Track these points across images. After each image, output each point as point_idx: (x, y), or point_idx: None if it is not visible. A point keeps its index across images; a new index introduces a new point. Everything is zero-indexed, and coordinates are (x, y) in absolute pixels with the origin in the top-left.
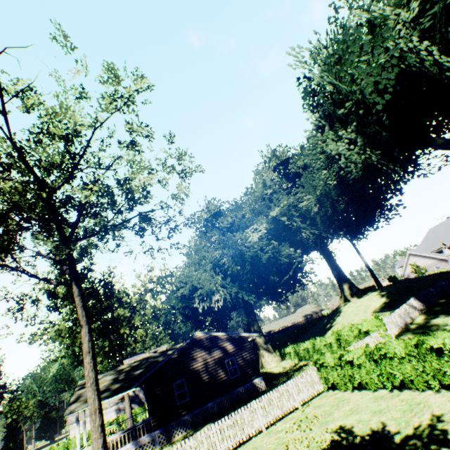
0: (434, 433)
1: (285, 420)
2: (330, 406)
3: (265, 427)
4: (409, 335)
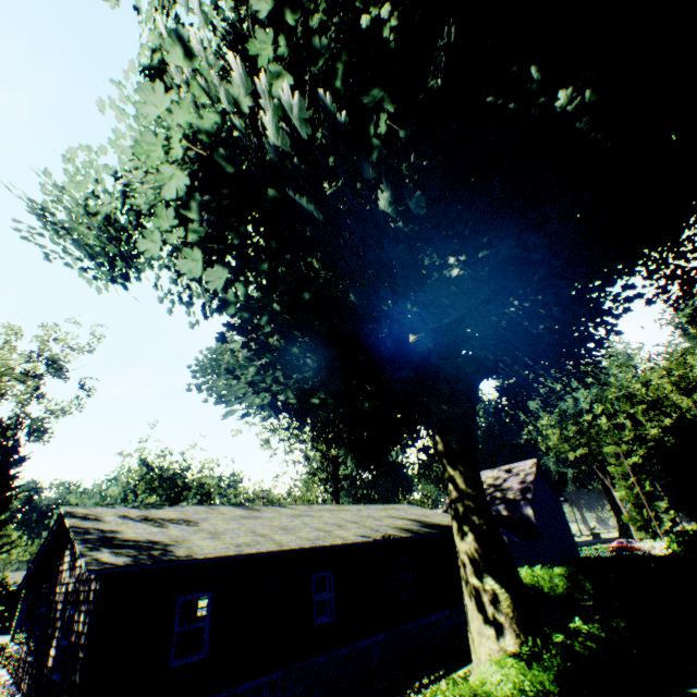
0: None
1: None
2: None
3: None
4: None
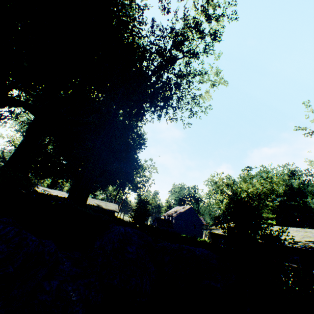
0: None
1: None
2: None
3: None
4: None
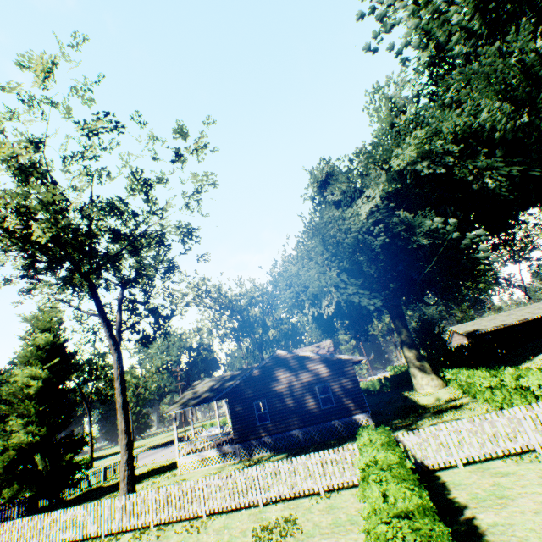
0: None
1: (287, 505)
2: (329, 522)
3: (271, 501)
4: None
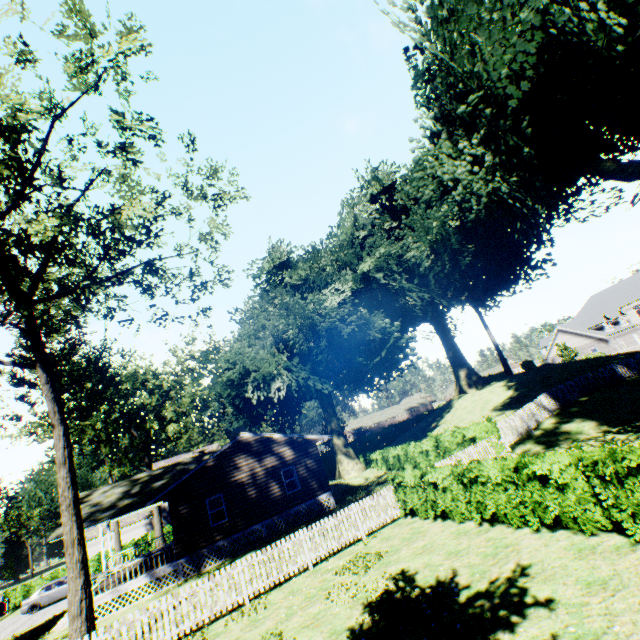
0: (511, 592)
1: (340, 555)
2: (400, 540)
3: (314, 563)
4: (530, 444)
